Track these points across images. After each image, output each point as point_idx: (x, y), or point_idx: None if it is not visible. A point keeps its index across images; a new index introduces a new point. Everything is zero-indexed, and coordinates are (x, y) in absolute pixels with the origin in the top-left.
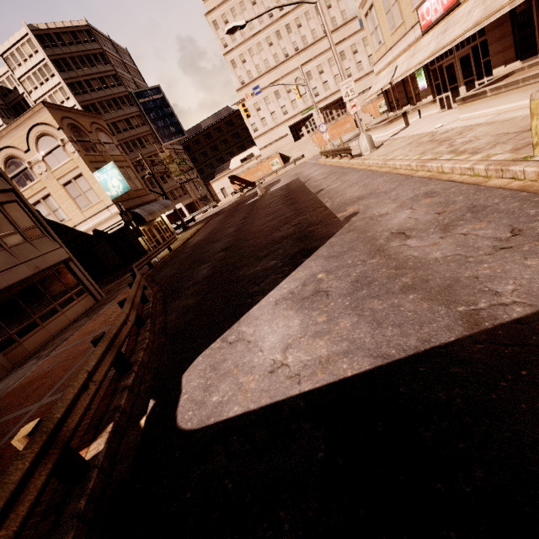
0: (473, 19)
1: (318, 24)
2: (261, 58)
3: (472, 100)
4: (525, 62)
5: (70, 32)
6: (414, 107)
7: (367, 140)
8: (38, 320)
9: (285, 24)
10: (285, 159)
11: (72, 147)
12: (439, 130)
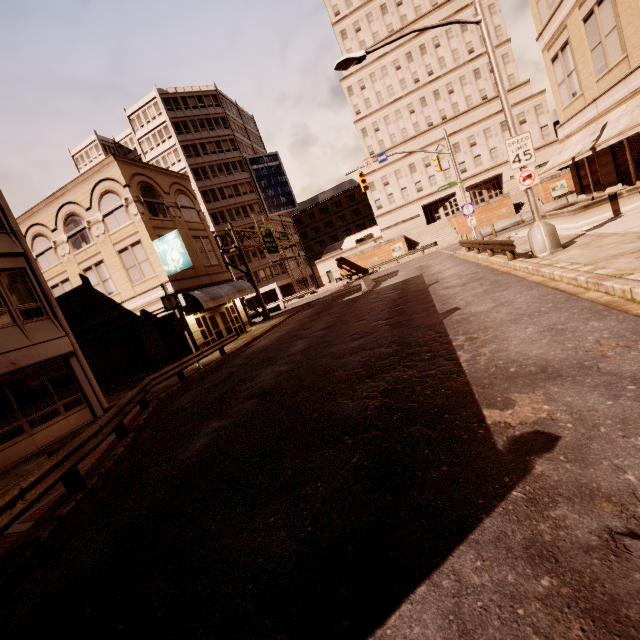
0: None
1: (476, 89)
2: (398, 127)
3: None
4: None
5: (197, 96)
6: (633, 187)
7: (547, 232)
8: None
9: (433, 90)
10: (412, 245)
11: (136, 209)
12: None
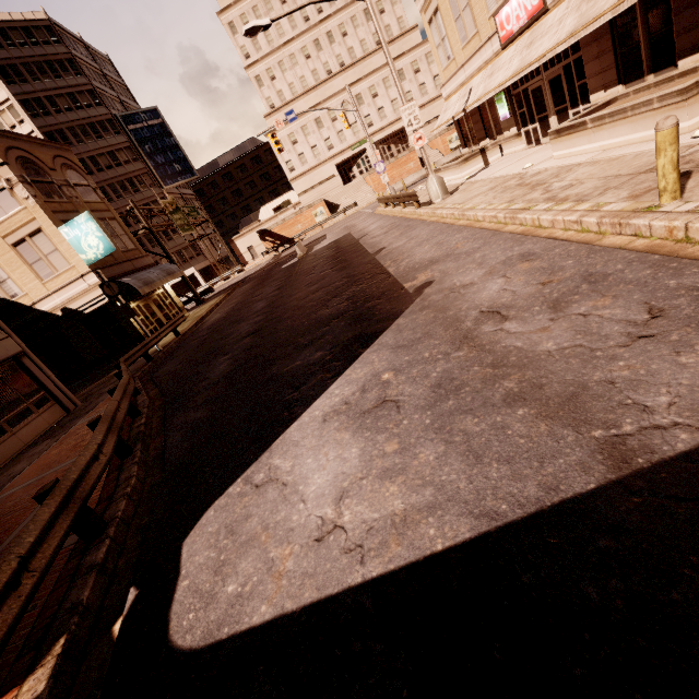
0: (566, 30)
1: (369, 32)
2: (296, 75)
3: (568, 133)
4: (630, 87)
5: (21, 28)
6: (495, 142)
7: (438, 183)
8: None
9: (326, 32)
10: (333, 208)
11: (25, 191)
12: (528, 172)
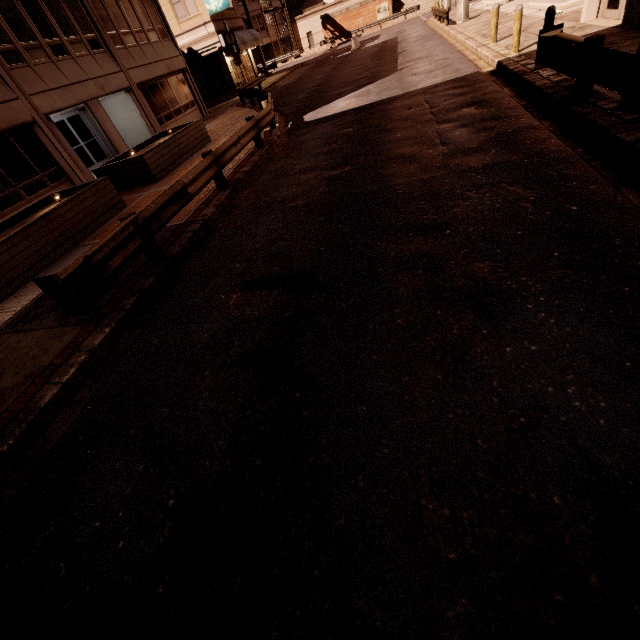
0: None
1: None
2: None
3: None
4: None
5: None
6: None
7: (464, 7)
8: (173, 114)
9: None
10: (397, 6)
11: None
12: (510, 14)
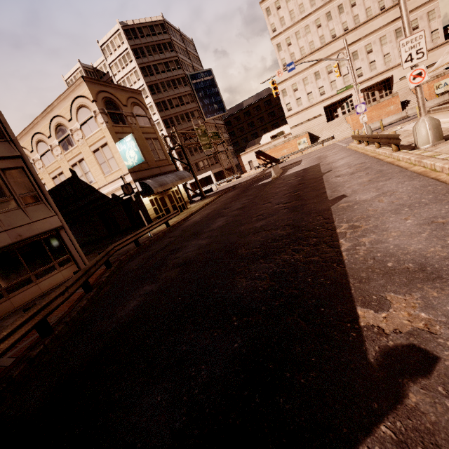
0: None
1: (375, 1)
2: (307, 40)
3: None
4: None
5: (149, 26)
6: None
7: (431, 126)
8: (4, 291)
9: (338, 5)
10: (314, 139)
11: (102, 118)
12: None
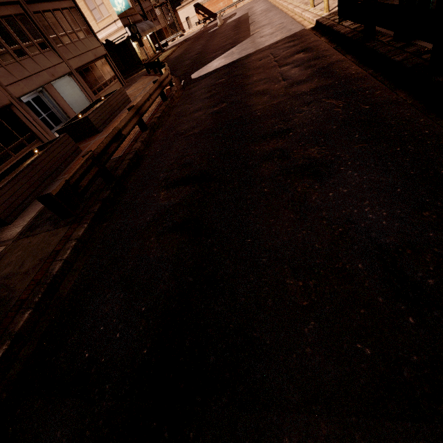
0: None
1: None
2: None
3: None
4: None
5: None
6: None
7: None
8: (102, 86)
9: None
10: None
11: None
12: None
